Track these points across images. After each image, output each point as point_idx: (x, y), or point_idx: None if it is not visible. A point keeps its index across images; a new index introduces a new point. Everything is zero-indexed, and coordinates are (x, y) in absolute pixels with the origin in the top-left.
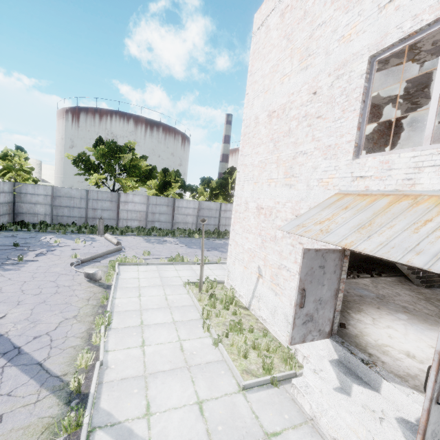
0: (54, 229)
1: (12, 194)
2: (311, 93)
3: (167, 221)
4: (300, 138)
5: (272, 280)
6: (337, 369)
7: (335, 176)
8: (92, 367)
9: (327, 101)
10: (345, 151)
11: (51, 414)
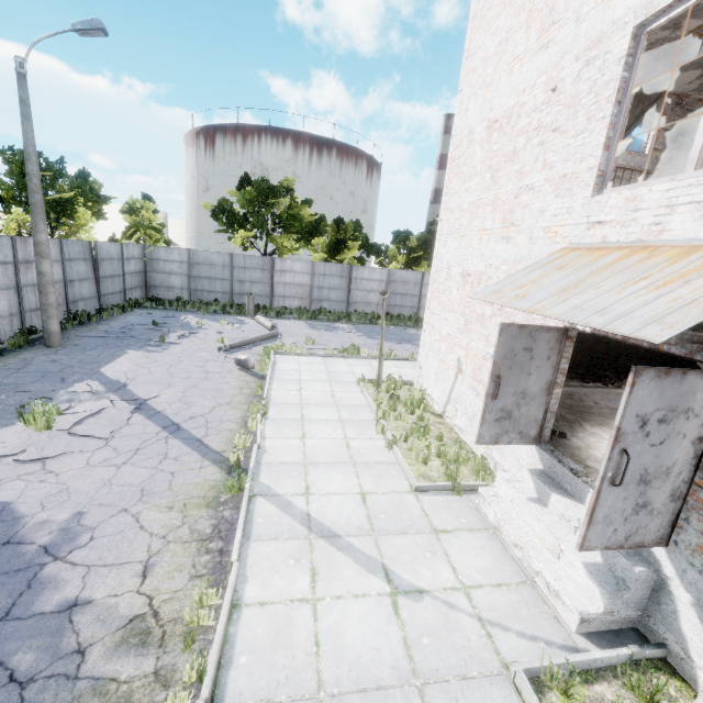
0: (194, 308)
1: (143, 261)
2: (549, 90)
3: (340, 299)
4: (528, 165)
5: (474, 376)
6: (537, 478)
7: (566, 222)
8: (250, 449)
9: (569, 103)
10: (584, 184)
11: (215, 479)
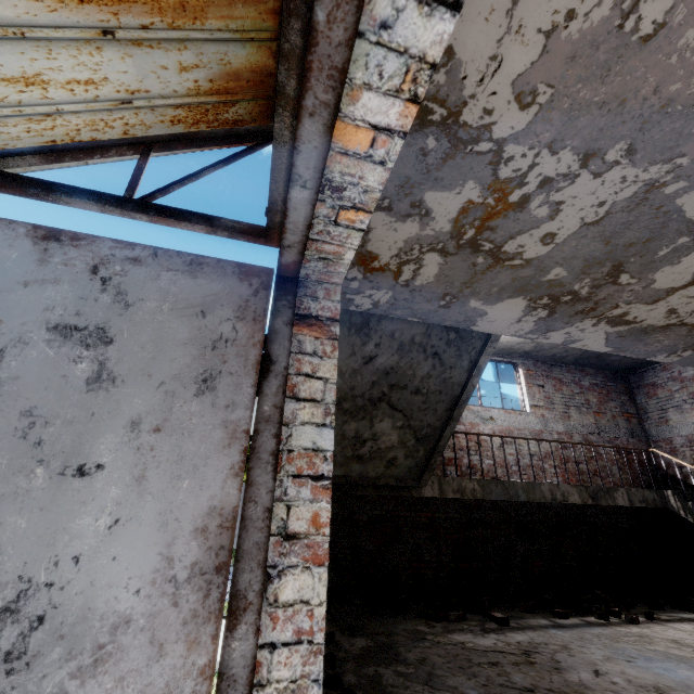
0: None
1: None
2: None
3: None
4: None
5: None
6: None
7: None
8: None
9: None
10: None
11: None
